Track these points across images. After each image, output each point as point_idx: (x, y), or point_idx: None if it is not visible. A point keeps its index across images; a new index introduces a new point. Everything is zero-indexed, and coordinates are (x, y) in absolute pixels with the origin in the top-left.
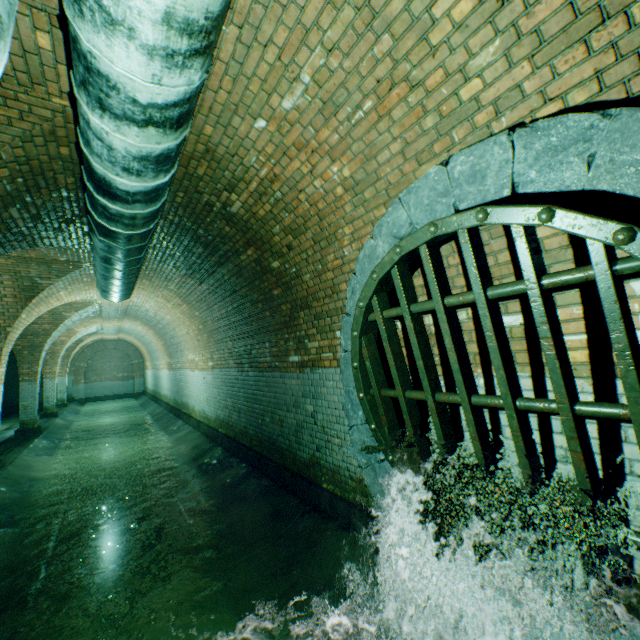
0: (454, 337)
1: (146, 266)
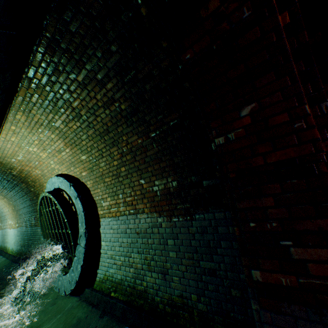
0: (52, 216)
1: None
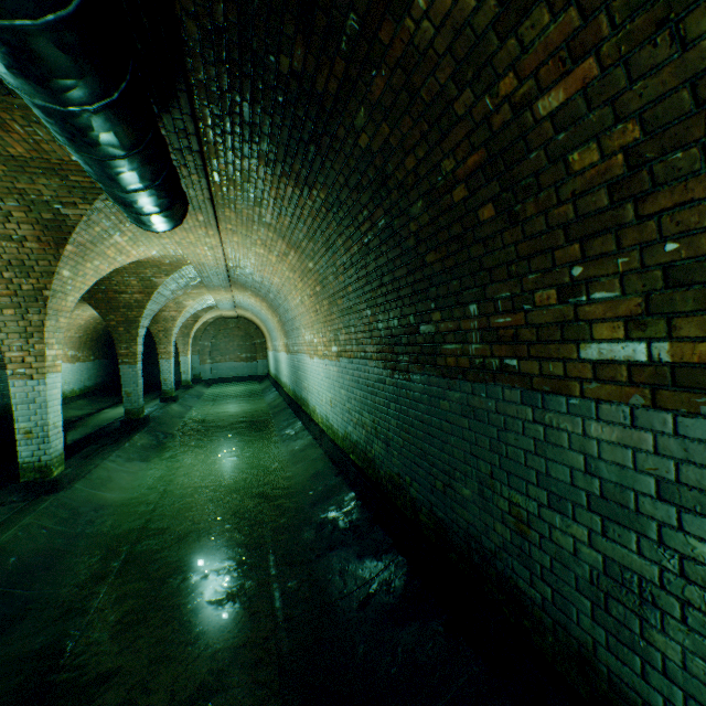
0: None
1: (215, 170)
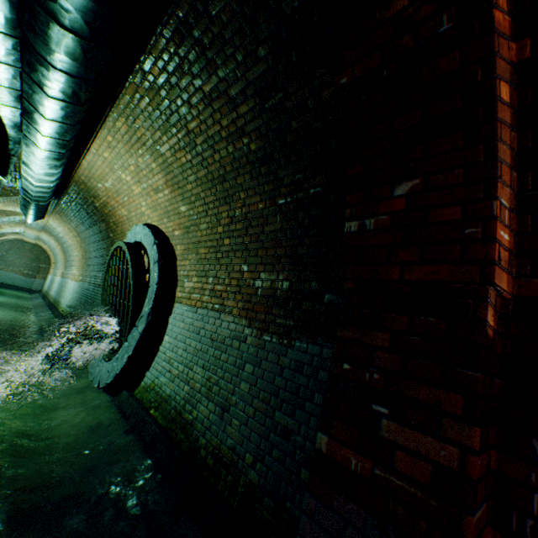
0: (119, 278)
1: (59, 209)
